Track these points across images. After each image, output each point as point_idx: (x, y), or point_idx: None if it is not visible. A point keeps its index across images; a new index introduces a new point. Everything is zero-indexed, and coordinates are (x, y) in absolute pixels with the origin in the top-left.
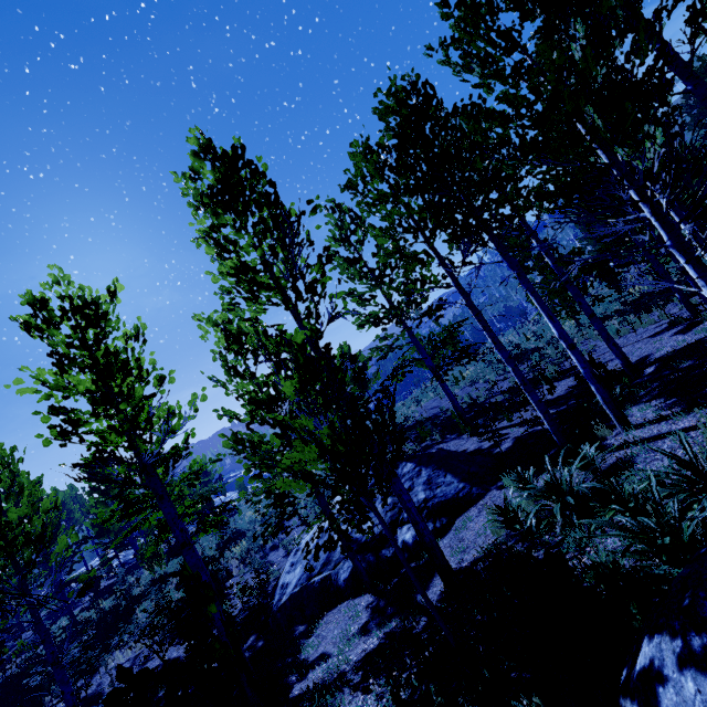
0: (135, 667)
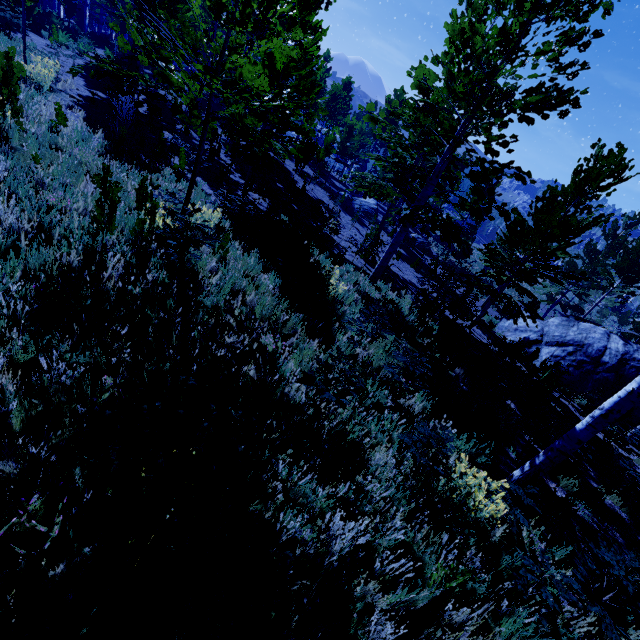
0: None
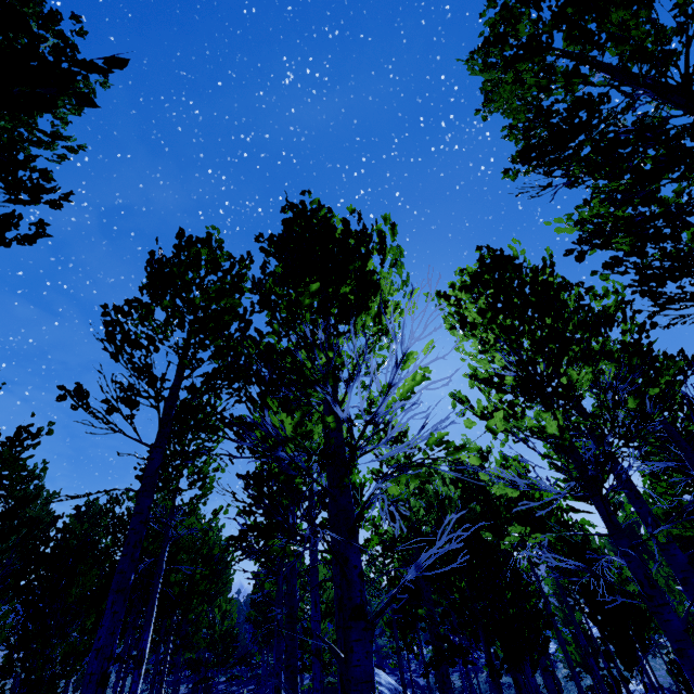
0: None
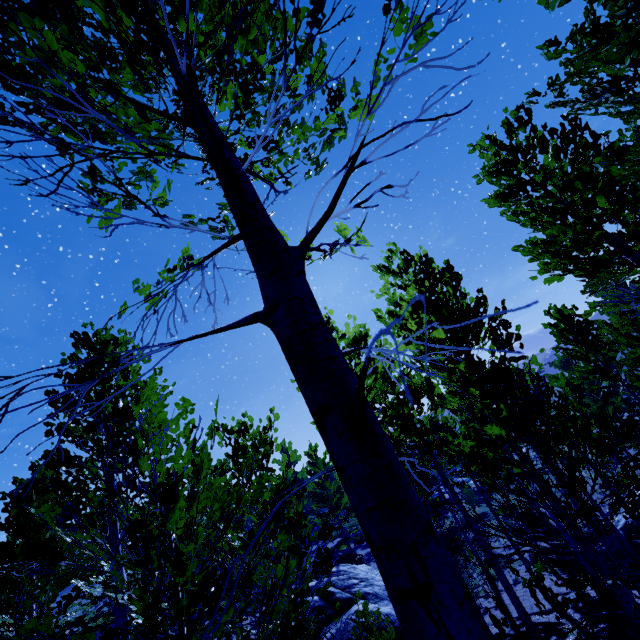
0: (512, 548)
